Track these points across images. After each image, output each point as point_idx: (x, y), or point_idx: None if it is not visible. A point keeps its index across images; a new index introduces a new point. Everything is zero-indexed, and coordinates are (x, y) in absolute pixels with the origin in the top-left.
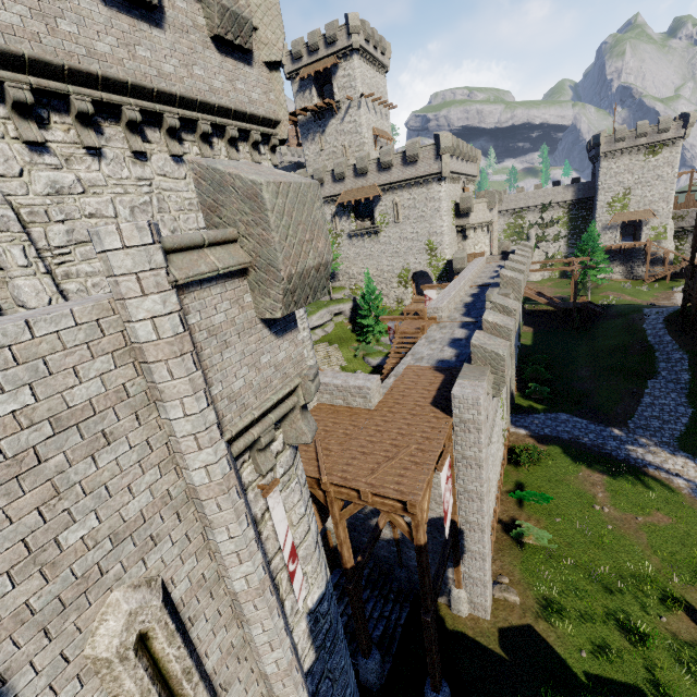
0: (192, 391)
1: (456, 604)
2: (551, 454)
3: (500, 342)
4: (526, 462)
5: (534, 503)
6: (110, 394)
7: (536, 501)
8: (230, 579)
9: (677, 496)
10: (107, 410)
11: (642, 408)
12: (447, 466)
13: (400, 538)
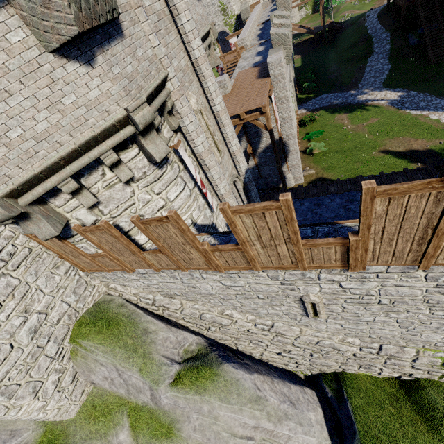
0: (187, 8)
1: (289, 182)
2: (321, 115)
3: (285, 29)
4: (309, 122)
5: (315, 138)
6: (163, 11)
7: (316, 137)
8: (215, 106)
9: (381, 108)
10: (164, 18)
11: (365, 75)
12: (273, 97)
13: (258, 163)
